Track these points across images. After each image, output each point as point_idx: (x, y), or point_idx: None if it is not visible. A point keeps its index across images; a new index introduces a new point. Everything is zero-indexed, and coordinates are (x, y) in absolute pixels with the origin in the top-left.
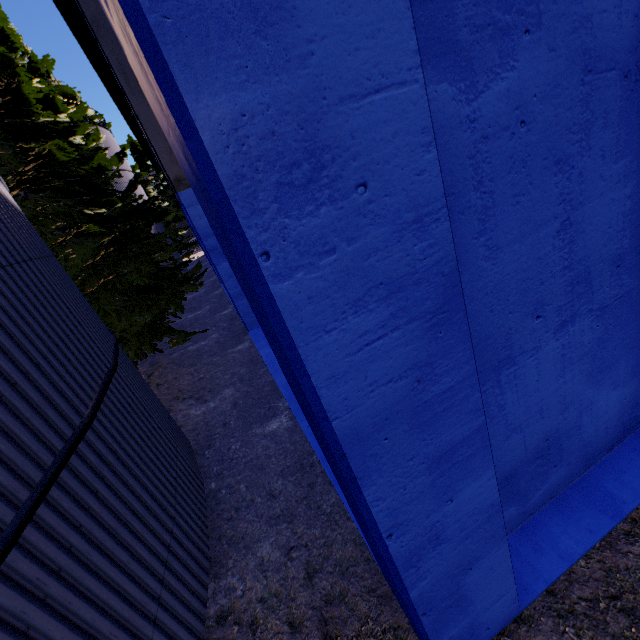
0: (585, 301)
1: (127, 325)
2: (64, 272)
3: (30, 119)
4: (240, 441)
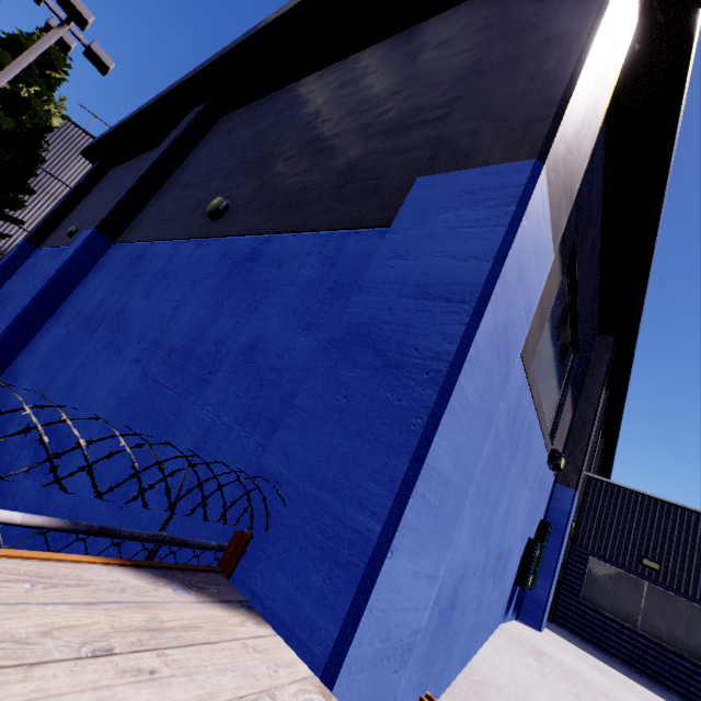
0: None
1: None
2: None
3: None
4: None
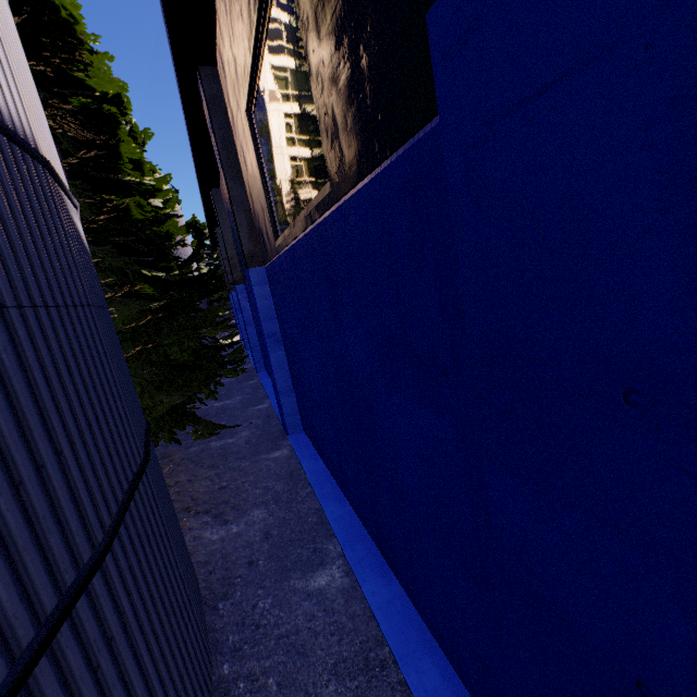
0: None
1: (150, 404)
2: (114, 329)
3: (116, 176)
4: (271, 596)
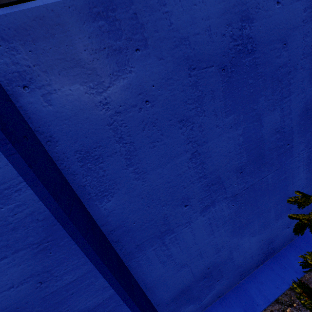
0: (220, 193)
1: None
2: None
3: None
4: None
